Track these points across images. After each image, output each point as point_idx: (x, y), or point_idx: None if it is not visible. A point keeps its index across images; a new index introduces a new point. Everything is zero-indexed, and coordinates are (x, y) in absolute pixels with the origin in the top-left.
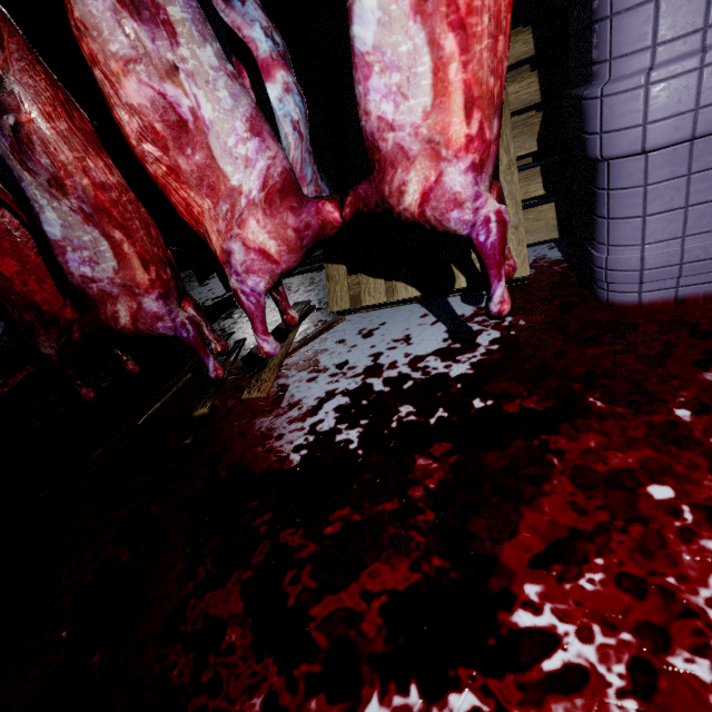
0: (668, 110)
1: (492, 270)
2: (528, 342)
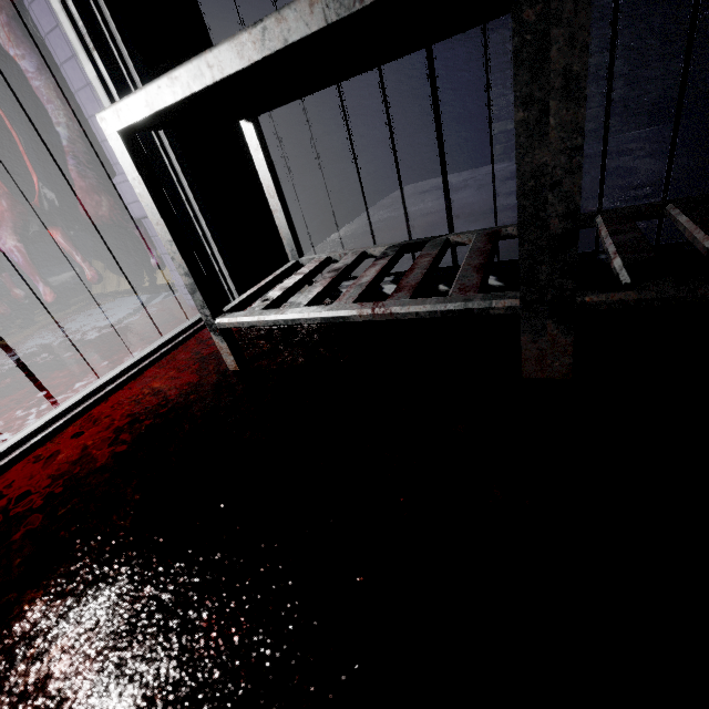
0: (132, 199)
1: (31, 277)
2: (136, 324)
